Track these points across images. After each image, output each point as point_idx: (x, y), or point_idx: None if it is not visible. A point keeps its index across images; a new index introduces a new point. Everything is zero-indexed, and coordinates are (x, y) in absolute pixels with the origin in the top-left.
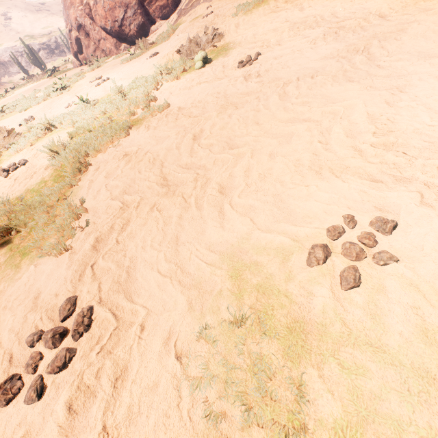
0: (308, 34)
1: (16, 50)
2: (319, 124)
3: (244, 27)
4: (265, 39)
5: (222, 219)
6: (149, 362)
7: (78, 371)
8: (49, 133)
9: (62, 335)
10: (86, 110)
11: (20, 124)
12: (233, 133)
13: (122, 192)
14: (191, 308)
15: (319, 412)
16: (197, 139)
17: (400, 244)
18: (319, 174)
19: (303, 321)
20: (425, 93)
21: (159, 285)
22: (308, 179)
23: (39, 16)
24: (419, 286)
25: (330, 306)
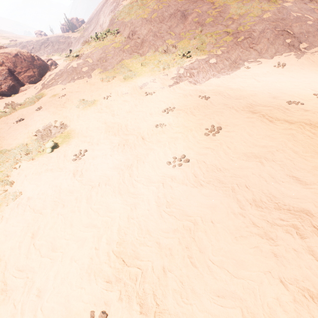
0: (113, 140)
1: None
2: (99, 230)
3: (82, 119)
4: (92, 135)
5: None
6: None
7: None
8: None
9: None
10: None
11: None
12: (57, 234)
13: None
14: None
15: None
16: (34, 237)
17: None
18: (90, 275)
19: None
20: (141, 212)
21: None
22: (84, 281)
23: None
24: None
25: None
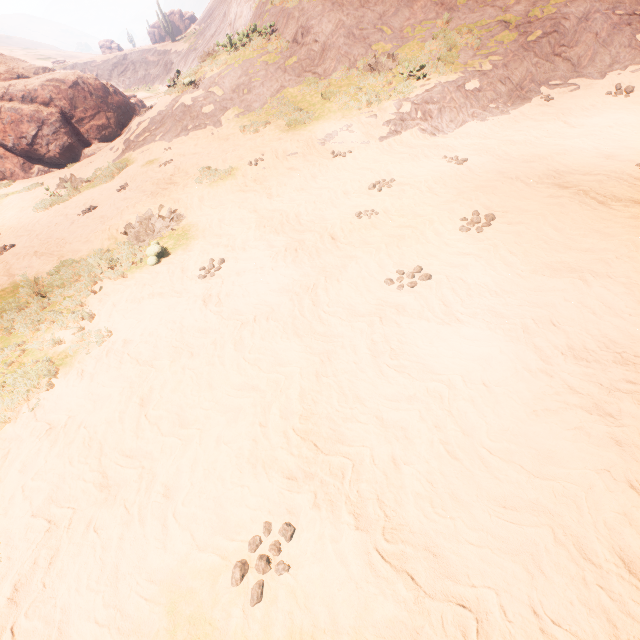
0: (273, 241)
1: None
2: (264, 396)
3: (210, 204)
4: (232, 233)
5: (165, 535)
6: None
7: None
8: None
9: None
10: None
11: None
12: (185, 400)
13: (48, 500)
14: None
15: None
16: (145, 404)
17: (294, 551)
18: (255, 467)
19: None
20: (342, 367)
21: (96, 638)
22: (245, 476)
23: None
24: (296, 592)
25: (240, 626)
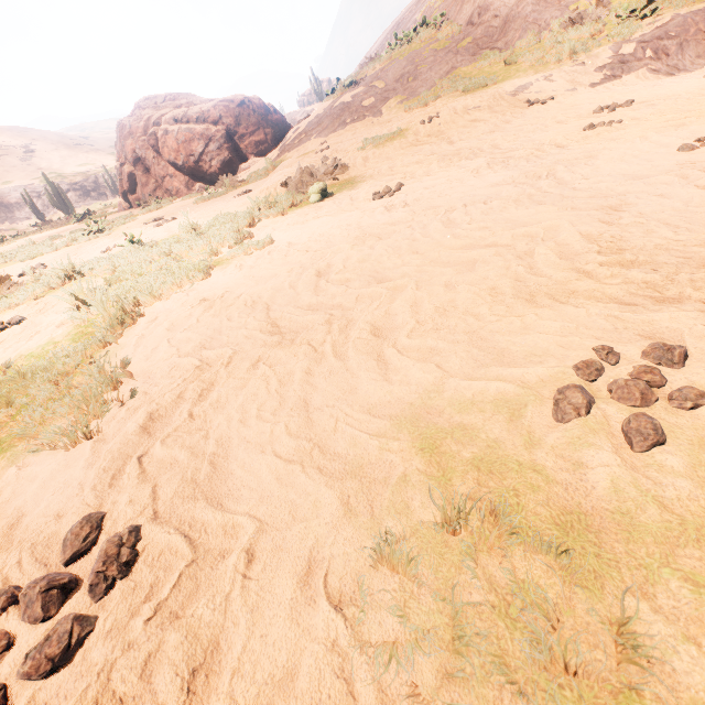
0: (466, 165)
1: (32, 189)
2: (512, 248)
3: (375, 161)
4: (407, 171)
5: (384, 370)
6: (270, 625)
7: (98, 666)
8: (70, 283)
9: (65, 591)
10: (137, 252)
11: (20, 275)
12: (381, 265)
13: (199, 347)
14: (350, 512)
15: (683, 688)
16: (323, 275)
17: (704, 378)
18: (533, 302)
19: (581, 511)
20: (652, 209)
21: (278, 477)
22: (517, 309)
23: (77, 151)
24: None
25: (626, 480)
